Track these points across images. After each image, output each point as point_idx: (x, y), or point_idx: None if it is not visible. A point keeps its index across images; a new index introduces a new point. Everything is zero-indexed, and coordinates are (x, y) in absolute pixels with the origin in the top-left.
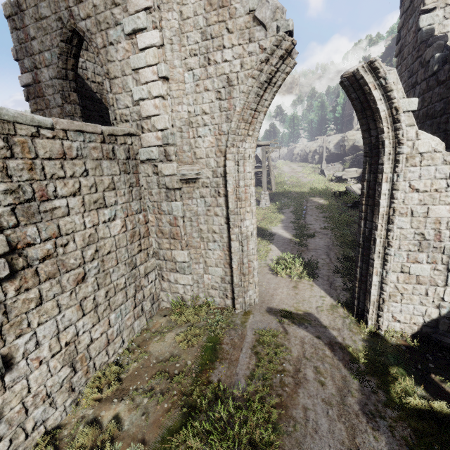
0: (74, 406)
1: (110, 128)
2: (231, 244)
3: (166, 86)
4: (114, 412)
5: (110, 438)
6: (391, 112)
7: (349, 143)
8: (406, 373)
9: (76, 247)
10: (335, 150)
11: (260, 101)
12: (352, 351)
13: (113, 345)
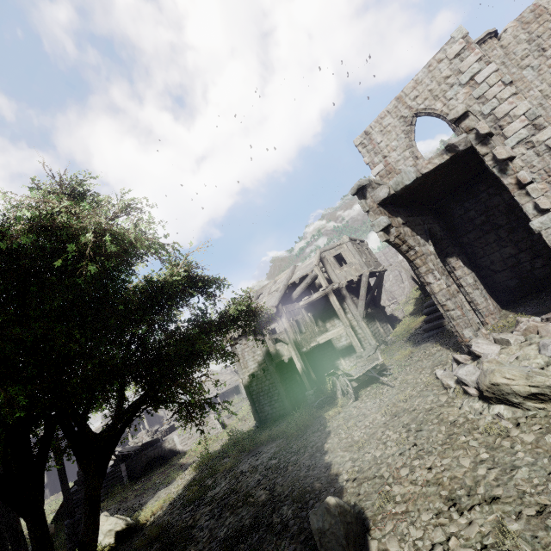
0: None
1: None
2: None
3: (513, 87)
4: None
5: None
6: None
7: None
8: None
9: None
10: None
11: None
12: None
13: None
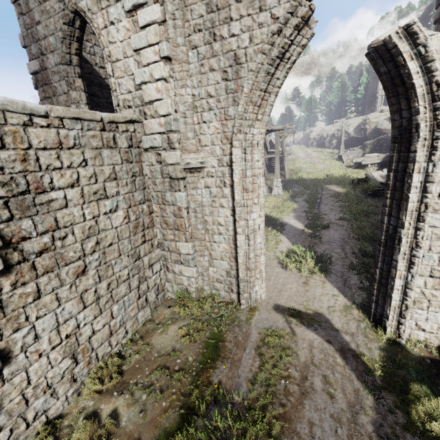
0: (76, 395)
1: (110, 115)
2: (237, 237)
3: (168, 68)
4: (113, 406)
5: (106, 435)
6: (430, 87)
7: (371, 126)
8: (431, 391)
9: (75, 239)
10: (355, 133)
11: (271, 80)
12: (367, 360)
13: (116, 336)
